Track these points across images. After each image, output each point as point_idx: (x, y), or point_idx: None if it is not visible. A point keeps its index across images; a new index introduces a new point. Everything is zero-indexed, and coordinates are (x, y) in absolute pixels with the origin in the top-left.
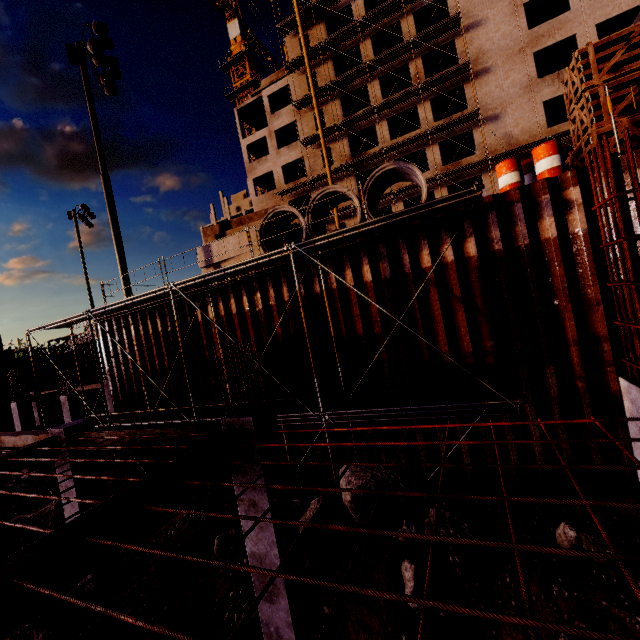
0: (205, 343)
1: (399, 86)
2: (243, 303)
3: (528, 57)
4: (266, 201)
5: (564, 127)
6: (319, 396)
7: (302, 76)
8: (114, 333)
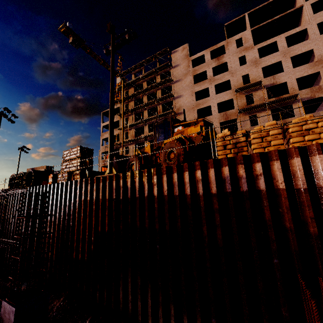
0: None
1: None
2: None
3: (195, 110)
4: (104, 148)
5: None
6: None
7: (124, 104)
8: None
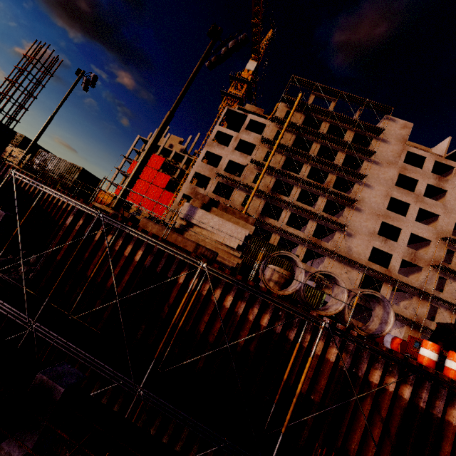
0: (171, 302)
1: (315, 176)
2: (225, 297)
3: (379, 221)
4: (205, 169)
5: (374, 266)
6: (276, 452)
7: (276, 128)
8: (86, 224)
